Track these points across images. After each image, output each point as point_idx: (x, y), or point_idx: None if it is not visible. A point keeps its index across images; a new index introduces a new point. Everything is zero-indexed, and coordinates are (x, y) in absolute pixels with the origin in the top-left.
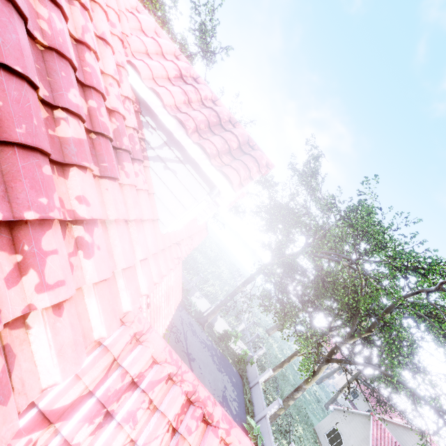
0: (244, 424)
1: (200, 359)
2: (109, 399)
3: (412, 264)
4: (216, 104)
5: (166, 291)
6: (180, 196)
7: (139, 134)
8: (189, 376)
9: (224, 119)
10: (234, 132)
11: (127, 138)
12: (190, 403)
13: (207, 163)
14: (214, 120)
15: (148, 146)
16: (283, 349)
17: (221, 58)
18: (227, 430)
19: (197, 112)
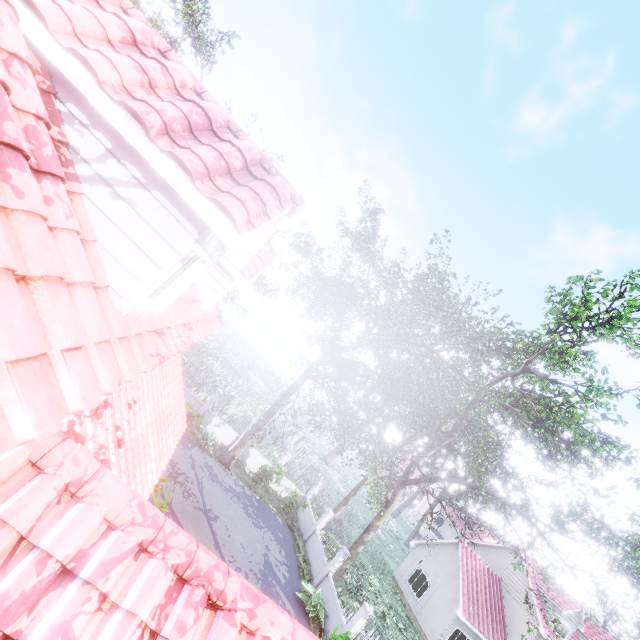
0: (299, 594)
1: (226, 515)
2: (8, 613)
3: (494, 343)
4: (203, 99)
5: (154, 418)
6: (145, 244)
7: (54, 132)
8: (179, 540)
9: (218, 122)
10: (235, 144)
11: (14, 124)
12: (184, 583)
13: (189, 187)
14: (200, 120)
15: (77, 157)
16: (347, 480)
17: (222, 51)
18: (251, 610)
19: (167, 103)
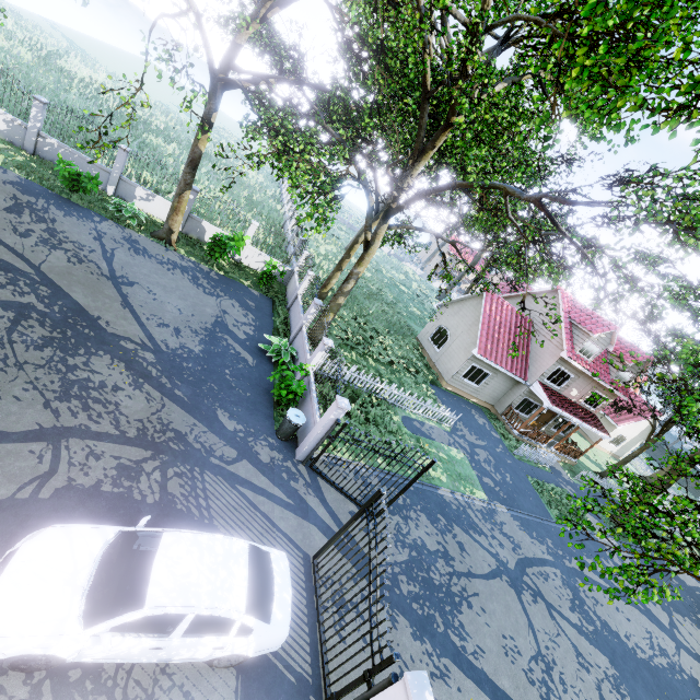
0: (261, 345)
1: (154, 283)
2: None
3: None
4: None
5: None
6: None
7: None
8: None
9: None
10: None
11: None
12: None
13: None
14: None
15: None
16: (381, 269)
17: None
18: None
19: None
